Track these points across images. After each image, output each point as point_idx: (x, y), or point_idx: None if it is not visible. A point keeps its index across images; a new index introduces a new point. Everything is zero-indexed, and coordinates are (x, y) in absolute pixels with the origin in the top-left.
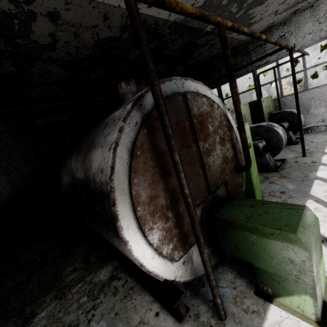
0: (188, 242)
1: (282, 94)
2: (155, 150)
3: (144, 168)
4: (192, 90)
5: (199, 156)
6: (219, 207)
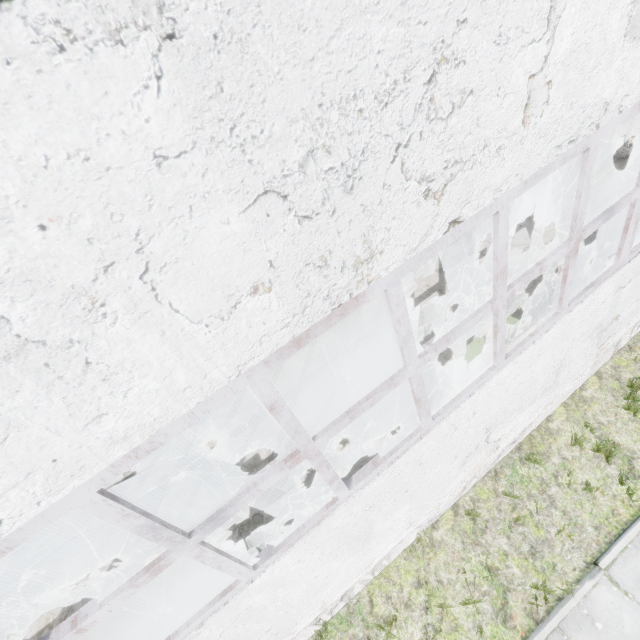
0: None
1: None
2: None
3: None
4: None
5: None
6: None
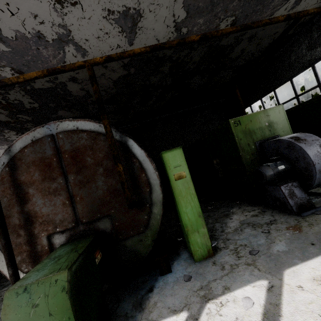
0: (40, 261)
1: None
2: (14, 182)
3: (3, 195)
4: (69, 128)
5: (66, 187)
6: (74, 240)
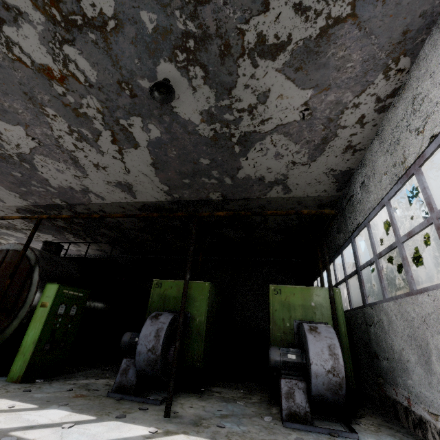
0: None
1: (384, 292)
2: None
3: None
4: (18, 249)
5: None
6: None
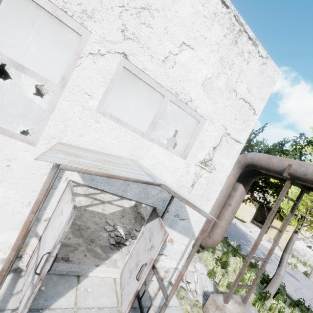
0: None
1: None
2: None
3: None
4: None
5: None
6: None
